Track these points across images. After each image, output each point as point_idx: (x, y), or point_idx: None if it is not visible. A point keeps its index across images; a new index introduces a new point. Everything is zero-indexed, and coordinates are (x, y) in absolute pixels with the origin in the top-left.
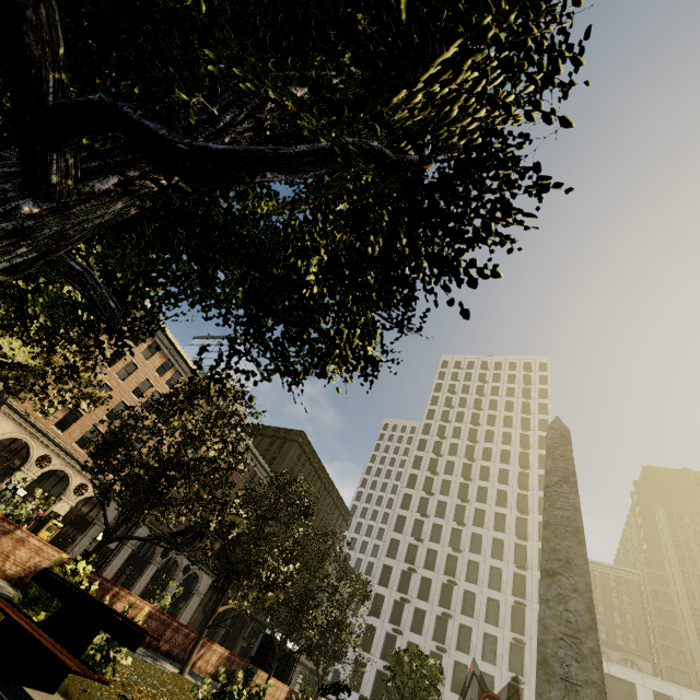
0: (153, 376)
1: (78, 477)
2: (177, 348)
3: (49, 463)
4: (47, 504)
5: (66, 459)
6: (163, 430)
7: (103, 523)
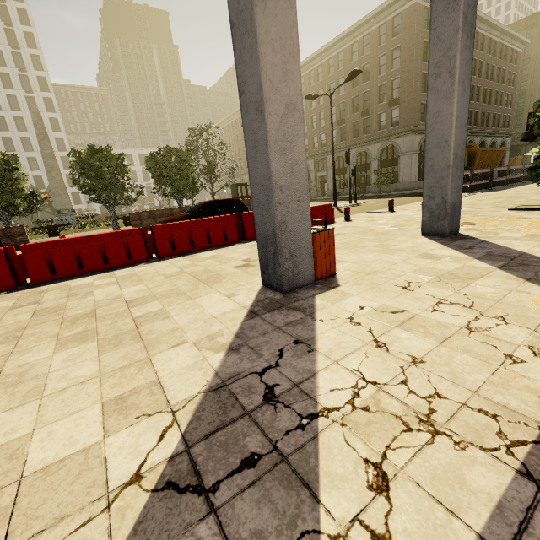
0: None
1: None
2: None
3: None
4: None
5: None
6: None
7: None
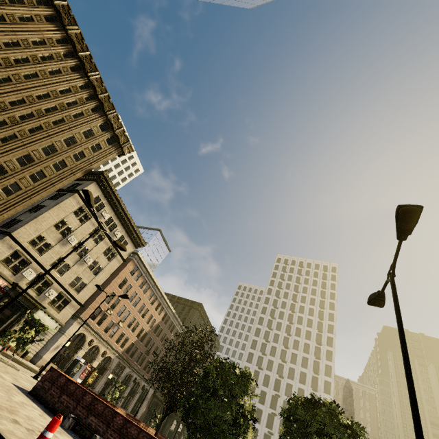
0: (138, 289)
1: (103, 347)
2: (150, 273)
3: (93, 343)
4: (123, 389)
5: (99, 339)
6: (139, 316)
7: (111, 368)
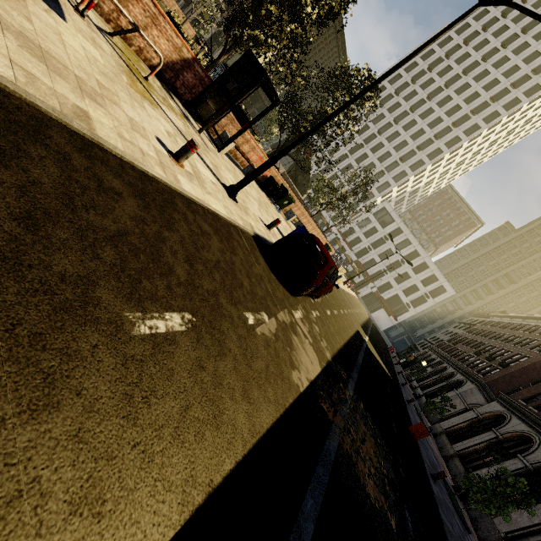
0: None
1: None
2: None
3: None
4: None
5: None
6: None
7: None
